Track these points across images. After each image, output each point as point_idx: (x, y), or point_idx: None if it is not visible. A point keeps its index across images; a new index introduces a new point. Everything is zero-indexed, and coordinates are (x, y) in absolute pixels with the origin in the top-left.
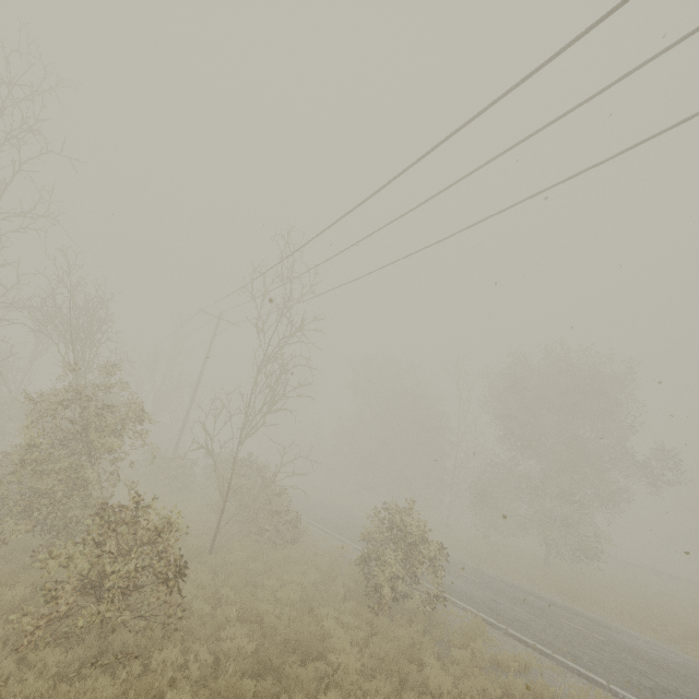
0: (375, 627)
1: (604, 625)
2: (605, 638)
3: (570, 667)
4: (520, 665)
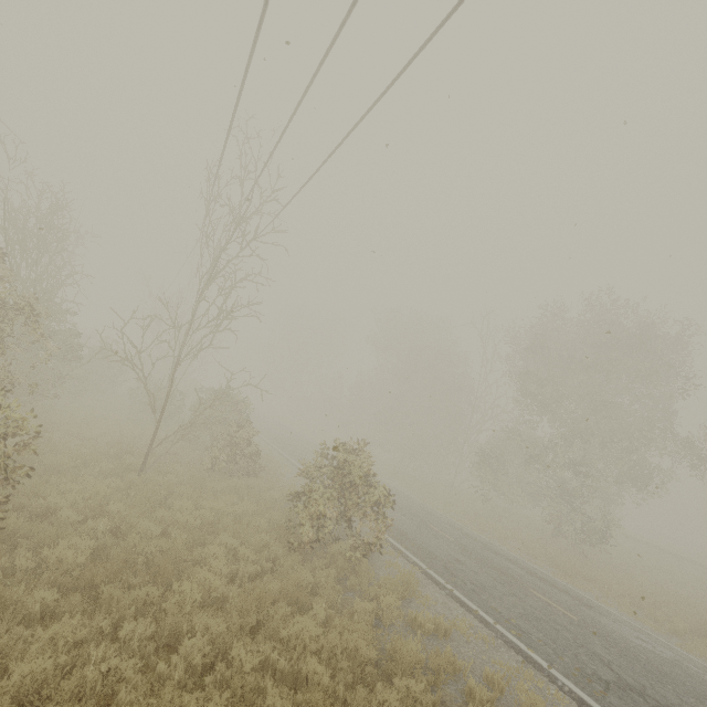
0: (277, 564)
1: (588, 604)
2: (579, 618)
3: (510, 642)
4: (440, 630)
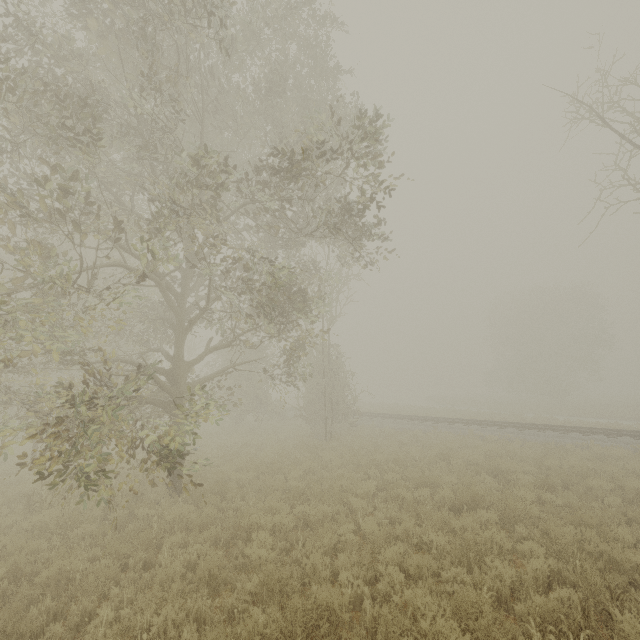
0: None
1: None
2: None
3: None
4: None
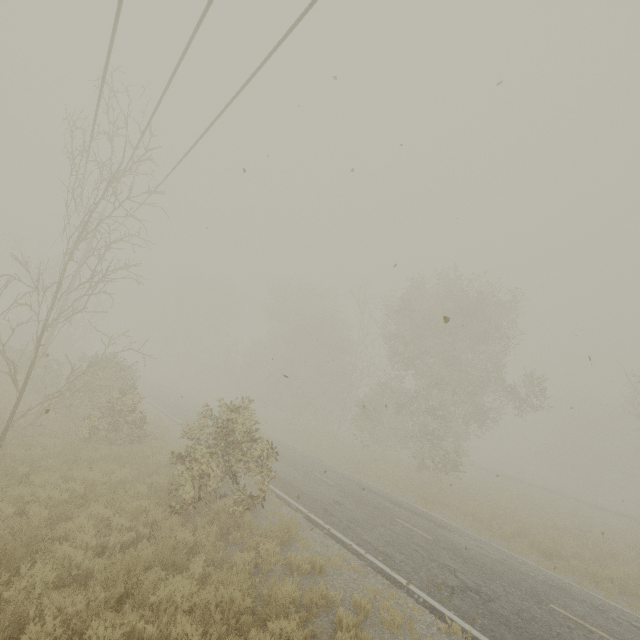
0: (155, 529)
1: (442, 525)
2: (434, 537)
3: (377, 568)
4: (316, 567)
